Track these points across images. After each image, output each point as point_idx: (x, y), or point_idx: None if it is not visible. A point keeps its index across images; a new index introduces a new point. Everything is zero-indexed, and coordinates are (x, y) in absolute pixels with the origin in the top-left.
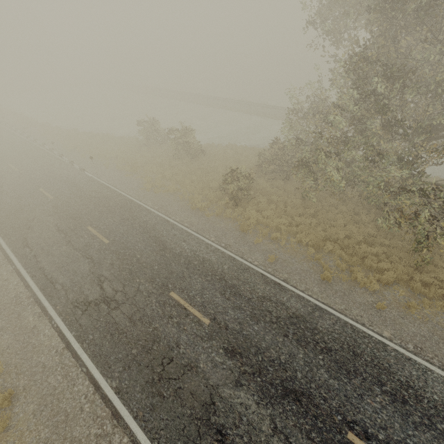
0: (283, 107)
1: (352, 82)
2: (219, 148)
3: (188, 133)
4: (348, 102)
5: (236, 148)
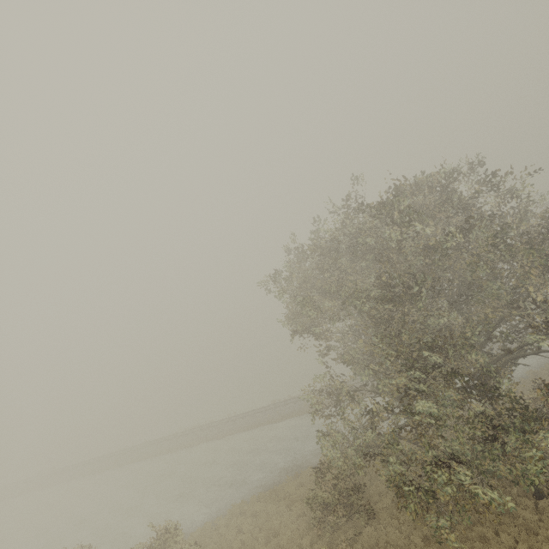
0: (257, 409)
1: (376, 362)
2: (222, 525)
3: (169, 538)
4: (407, 383)
5: (250, 508)
